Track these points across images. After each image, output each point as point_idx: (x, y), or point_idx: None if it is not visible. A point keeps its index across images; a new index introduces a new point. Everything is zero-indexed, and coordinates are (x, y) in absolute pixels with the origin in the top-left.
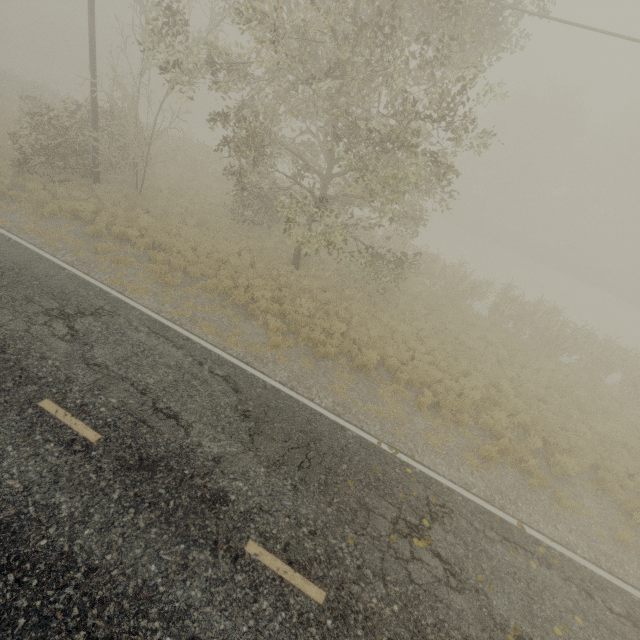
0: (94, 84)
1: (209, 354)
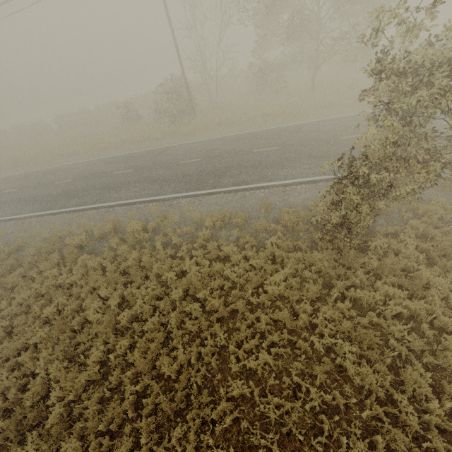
0: (182, 63)
1: (349, 116)
